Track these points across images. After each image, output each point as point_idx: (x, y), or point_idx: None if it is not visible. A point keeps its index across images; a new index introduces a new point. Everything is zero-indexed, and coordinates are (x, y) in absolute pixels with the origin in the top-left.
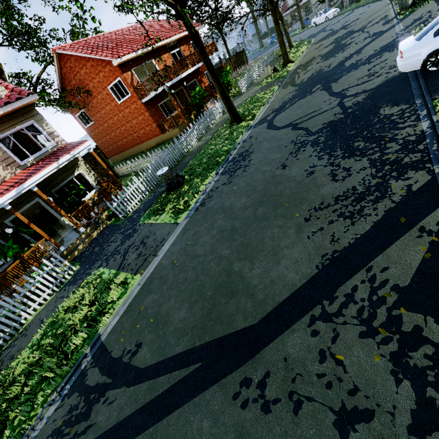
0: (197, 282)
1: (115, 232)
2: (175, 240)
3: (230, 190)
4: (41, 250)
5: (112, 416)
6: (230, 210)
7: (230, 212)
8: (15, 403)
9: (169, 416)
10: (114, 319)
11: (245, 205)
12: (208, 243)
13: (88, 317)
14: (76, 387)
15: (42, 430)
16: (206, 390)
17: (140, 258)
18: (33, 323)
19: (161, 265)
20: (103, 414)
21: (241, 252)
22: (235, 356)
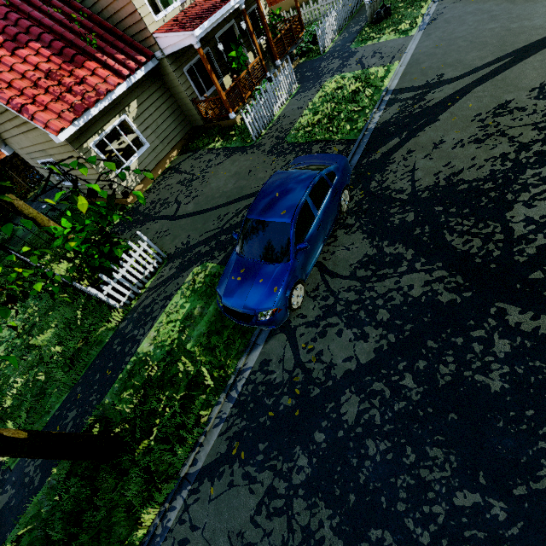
0: (476, 43)
1: (322, 62)
2: (419, 42)
3: (467, 3)
4: (257, 69)
5: (449, 92)
6: (478, 11)
7: (481, 11)
8: (334, 125)
9: (502, 74)
10: (393, 82)
11: (497, 3)
12: (469, 29)
13: (359, 90)
14: (393, 103)
15: (380, 119)
16: (527, 59)
17: (386, 58)
18: (286, 112)
19: (418, 53)
20: (438, 95)
21: (513, 20)
22: (542, 46)
